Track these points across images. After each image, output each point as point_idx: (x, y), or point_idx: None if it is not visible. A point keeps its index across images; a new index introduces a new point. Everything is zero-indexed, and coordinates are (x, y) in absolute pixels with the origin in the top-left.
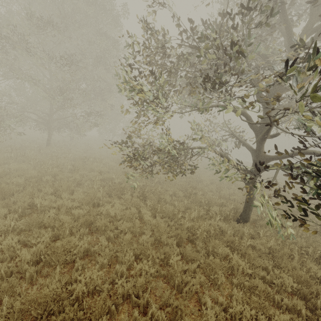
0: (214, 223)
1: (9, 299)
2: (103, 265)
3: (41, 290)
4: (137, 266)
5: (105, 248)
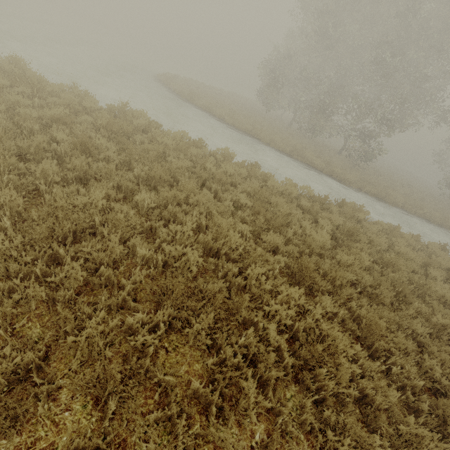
0: None
1: None
2: None
3: None
4: None
5: None
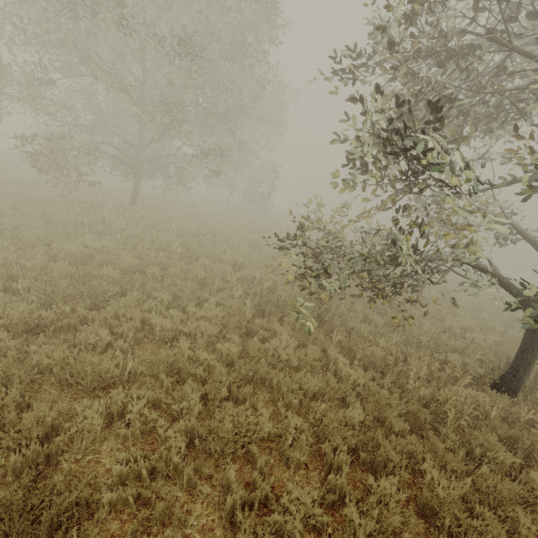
0: (465, 393)
1: (174, 535)
2: (297, 464)
3: (239, 535)
4: (374, 483)
5: (293, 429)
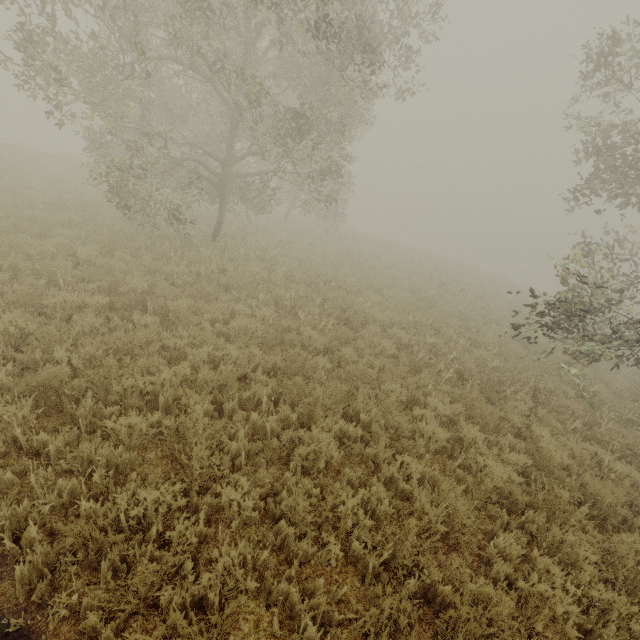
0: None
1: None
2: None
3: None
4: None
5: None
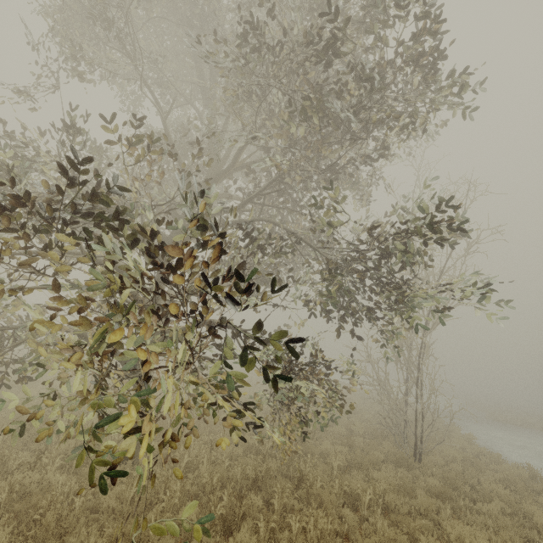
0: (28, 479)
1: None
2: None
3: None
4: None
5: None
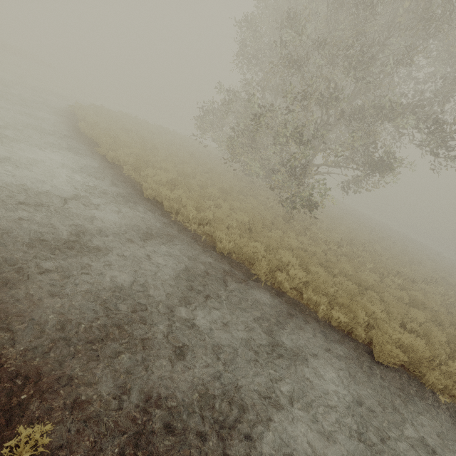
0: None
1: None
2: None
3: None
4: None
5: None
